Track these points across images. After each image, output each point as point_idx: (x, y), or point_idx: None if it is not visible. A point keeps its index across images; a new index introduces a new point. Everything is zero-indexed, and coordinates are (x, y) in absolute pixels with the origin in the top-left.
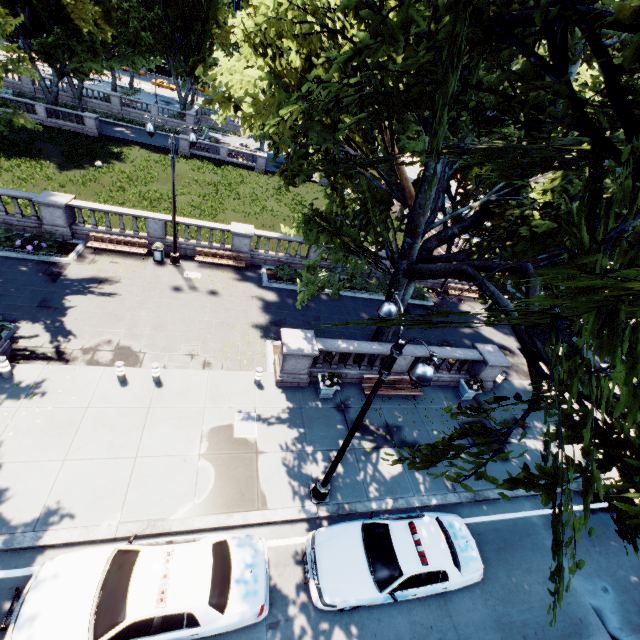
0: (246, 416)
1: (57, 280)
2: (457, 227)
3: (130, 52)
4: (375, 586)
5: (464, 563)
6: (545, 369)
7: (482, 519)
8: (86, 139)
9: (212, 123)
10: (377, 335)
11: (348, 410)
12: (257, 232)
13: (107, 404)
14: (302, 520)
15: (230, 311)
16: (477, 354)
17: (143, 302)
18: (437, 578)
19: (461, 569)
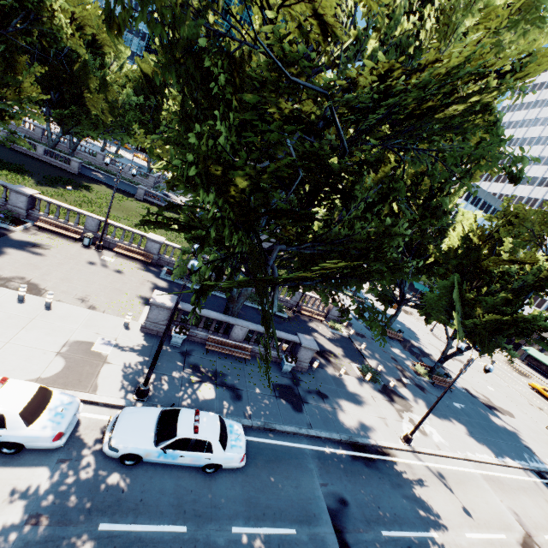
0: (107, 341)
1: (1, 237)
2: (279, 243)
3: (122, 132)
4: (154, 443)
5: (230, 447)
6: (357, 370)
7: (265, 440)
8: (67, 173)
9: None
10: (225, 310)
11: (189, 356)
12: (166, 242)
13: (1, 309)
14: (120, 408)
15: (127, 284)
16: (296, 338)
17: (61, 264)
18: (203, 447)
19: (226, 449)
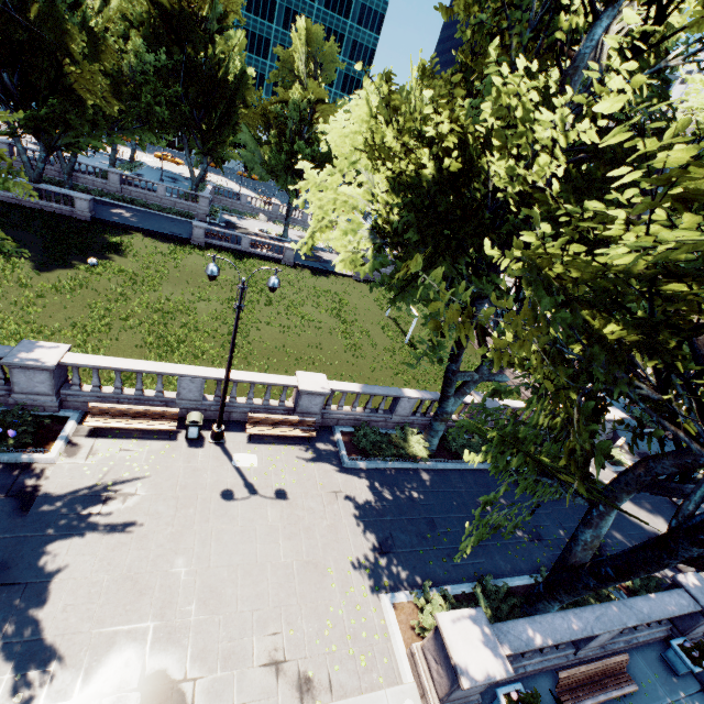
0: None
1: (30, 507)
2: None
3: (138, 127)
4: None
5: None
6: None
7: None
8: (75, 224)
9: (226, 204)
10: (564, 592)
11: None
12: (332, 385)
13: None
14: None
15: (312, 532)
16: (690, 599)
17: (178, 536)
18: None
19: None
